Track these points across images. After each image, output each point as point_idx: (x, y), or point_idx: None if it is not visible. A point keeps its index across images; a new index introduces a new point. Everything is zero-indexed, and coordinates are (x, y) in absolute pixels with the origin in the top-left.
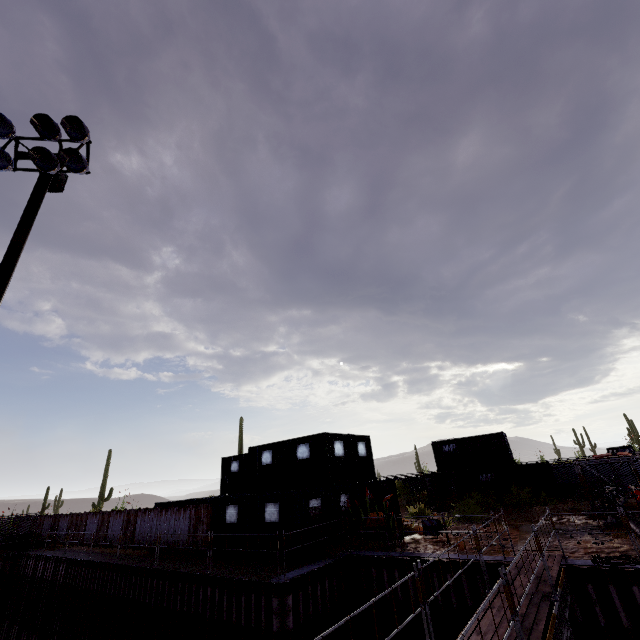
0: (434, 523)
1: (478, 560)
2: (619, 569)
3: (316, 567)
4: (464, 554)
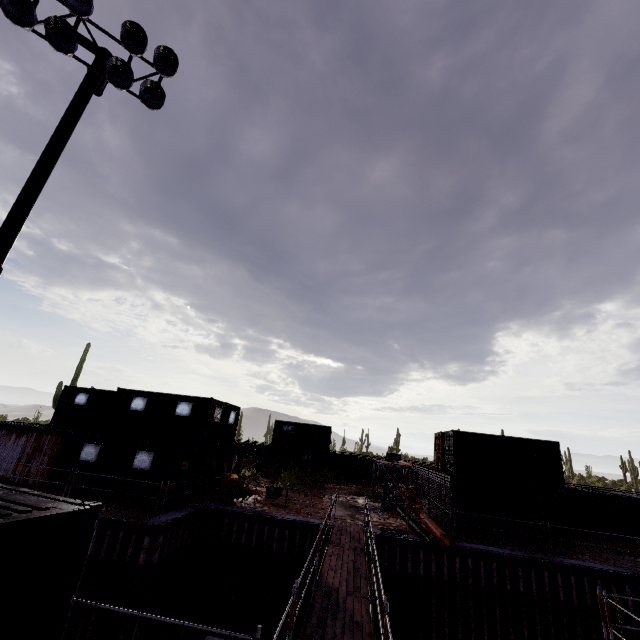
0: (277, 490)
1: (311, 522)
2: (394, 537)
3: (182, 514)
4: (300, 517)
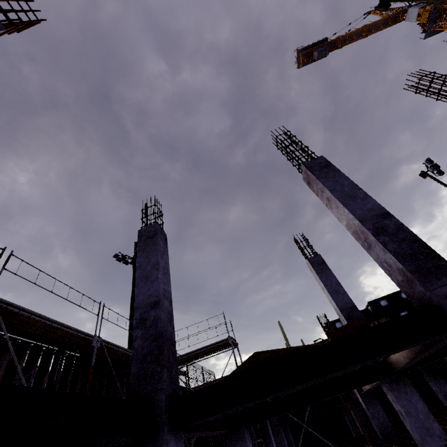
0: None
1: None
2: None
3: None
4: None
